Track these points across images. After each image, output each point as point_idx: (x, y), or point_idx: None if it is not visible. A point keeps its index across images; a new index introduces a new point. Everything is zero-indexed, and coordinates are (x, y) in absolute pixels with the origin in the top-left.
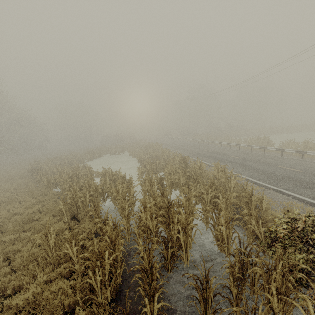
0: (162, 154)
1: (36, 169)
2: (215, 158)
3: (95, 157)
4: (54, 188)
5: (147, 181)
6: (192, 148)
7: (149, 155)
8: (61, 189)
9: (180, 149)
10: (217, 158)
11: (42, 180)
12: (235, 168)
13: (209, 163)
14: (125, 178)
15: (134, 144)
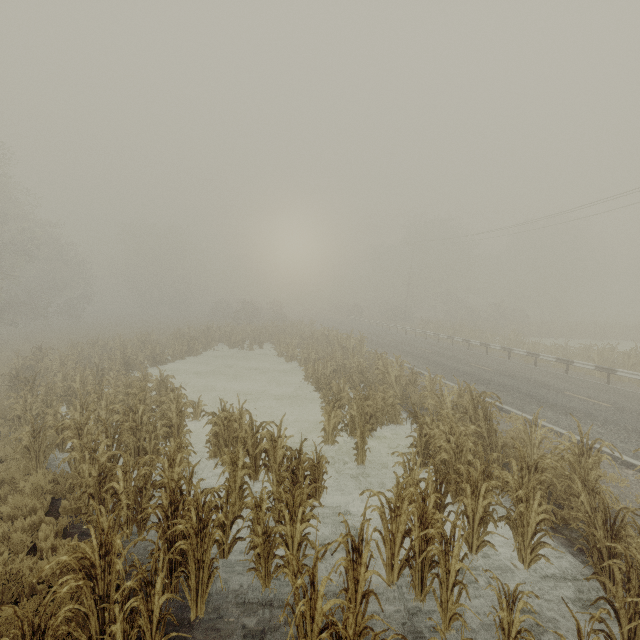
0: (384, 369)
1: (32, 370)
2: (529, 395)
3: (192, 351)
4: (59, 450)
5: (412, 507)
6: (434, 355)
7: (336, 363)
8: (72, 468)
9: (405, 355)
10: (536, 398)
11: (27, 419)
12: (636, 446)
13: (527, 413)
14: (300, 459)
15: (286, 328)
